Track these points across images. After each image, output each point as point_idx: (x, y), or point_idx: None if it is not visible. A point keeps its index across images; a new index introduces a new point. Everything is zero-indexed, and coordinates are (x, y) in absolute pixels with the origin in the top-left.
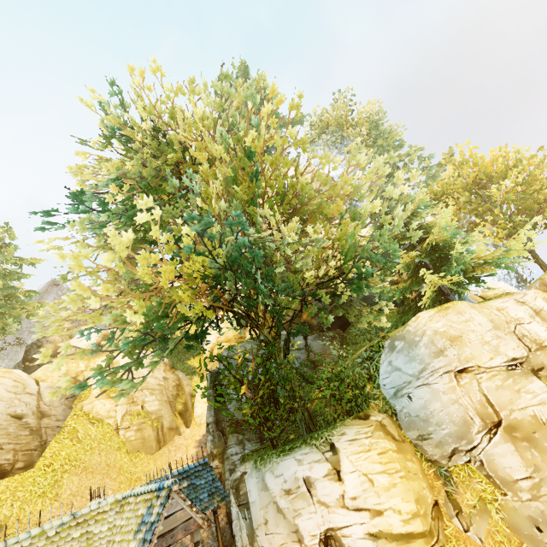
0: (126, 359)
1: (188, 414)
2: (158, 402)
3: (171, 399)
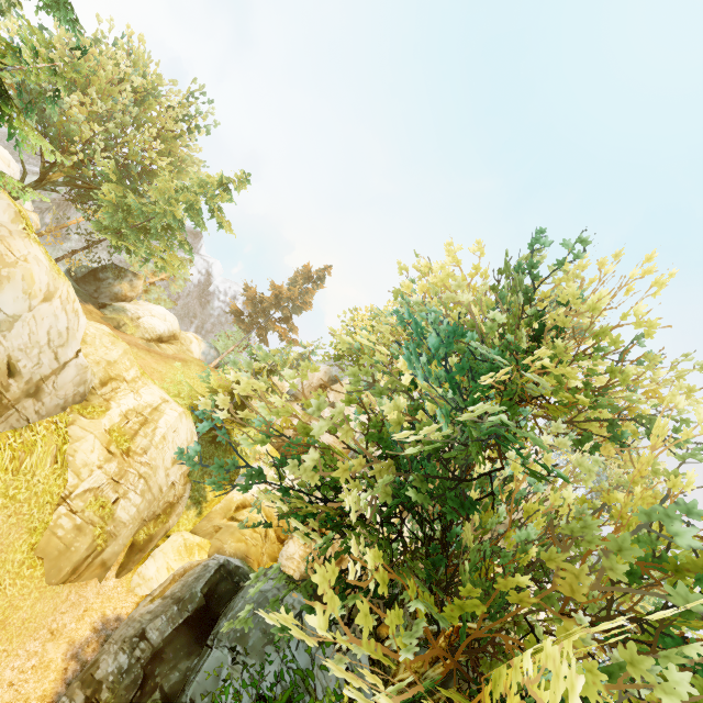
0: (172, 420)
1: (138, 556)
2: (134, 513)
3: (147, 517)
